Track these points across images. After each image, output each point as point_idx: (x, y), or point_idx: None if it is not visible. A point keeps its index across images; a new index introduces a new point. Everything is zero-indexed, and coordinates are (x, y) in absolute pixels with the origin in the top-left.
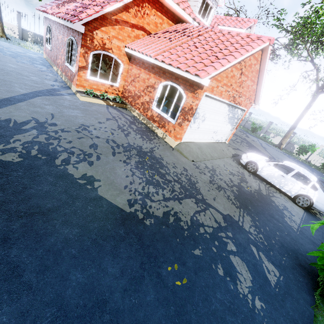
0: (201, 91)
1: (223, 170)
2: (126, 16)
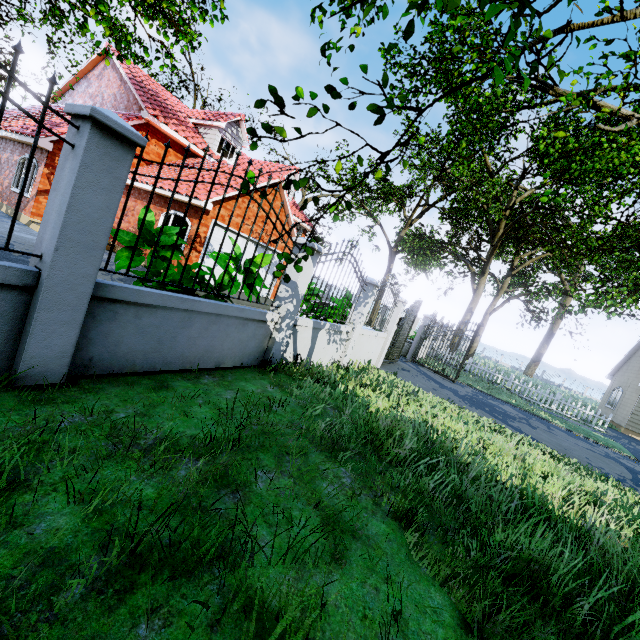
0: (208, 218)
1: None
2: None
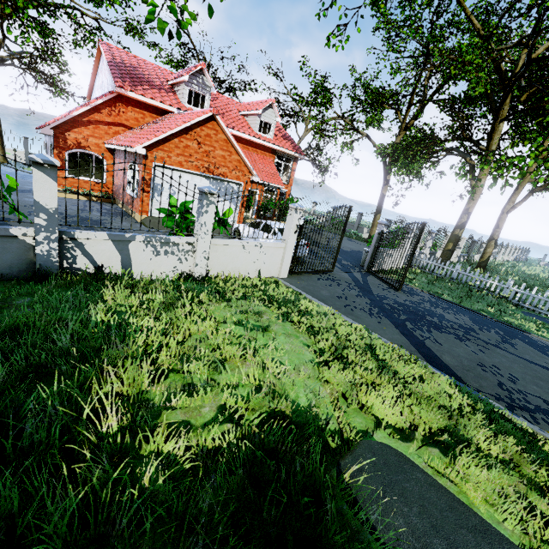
0: (148, 162)
1: None
2: (99, 117)
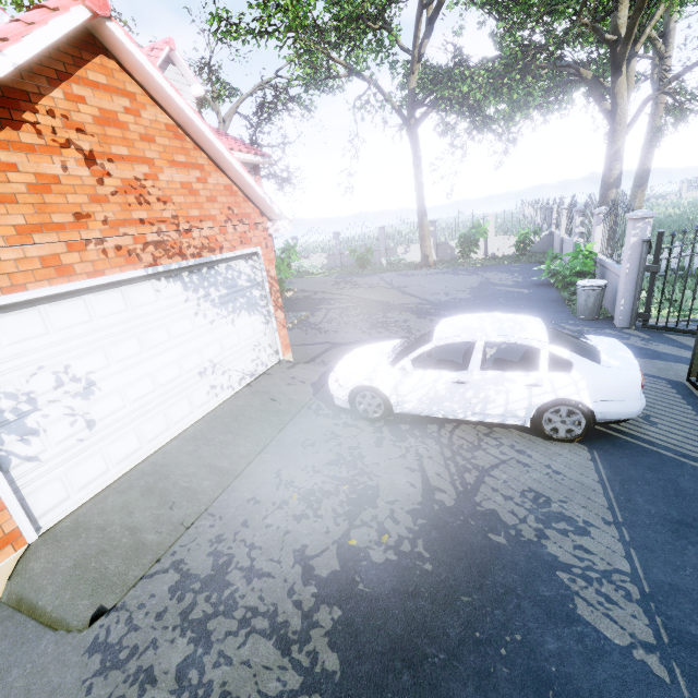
0: None
1: (268, 519)
2: None
